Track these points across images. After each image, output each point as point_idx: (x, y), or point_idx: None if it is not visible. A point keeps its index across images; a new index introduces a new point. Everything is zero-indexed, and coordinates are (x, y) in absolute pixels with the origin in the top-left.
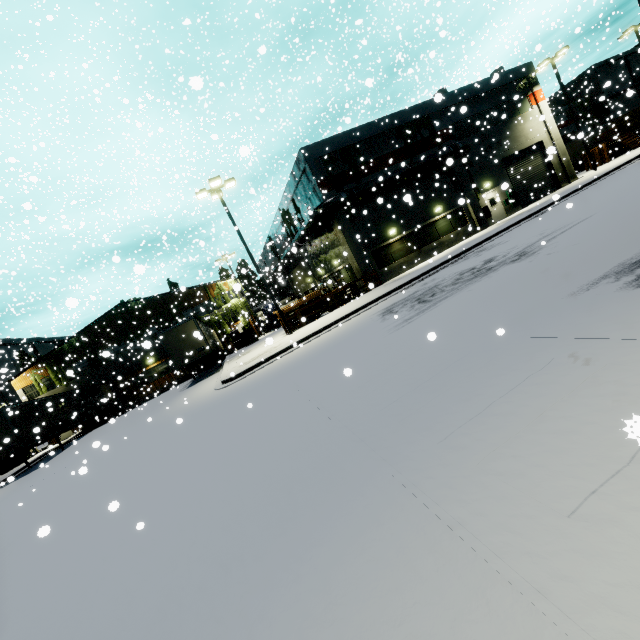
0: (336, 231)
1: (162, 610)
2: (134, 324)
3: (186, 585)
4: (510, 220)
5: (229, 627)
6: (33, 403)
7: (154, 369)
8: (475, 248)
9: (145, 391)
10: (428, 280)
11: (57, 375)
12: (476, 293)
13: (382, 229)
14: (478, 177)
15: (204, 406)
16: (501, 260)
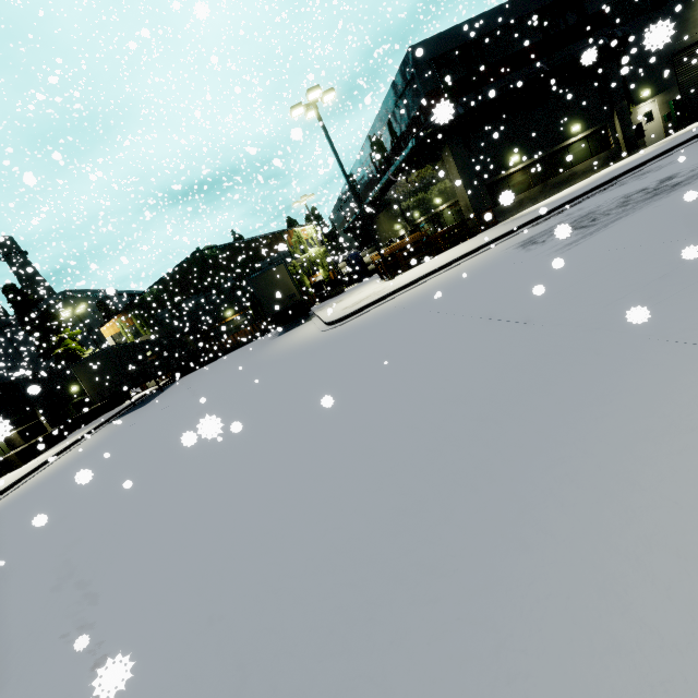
0: (445, 159)
1: (433, 451)
2: (211, 274)
3: (448, 435)
4: (677, 138)
5: (542, 448)
6: (132, 345)
7: (233, 322)
8: (631, 173)
9: (225, 344)
10: (571, 211)
11: (142, 324)
12: (672, 206)
13: (502, 155)
14: (635, 82)
15: (320, 343)
16: (690, 174)
